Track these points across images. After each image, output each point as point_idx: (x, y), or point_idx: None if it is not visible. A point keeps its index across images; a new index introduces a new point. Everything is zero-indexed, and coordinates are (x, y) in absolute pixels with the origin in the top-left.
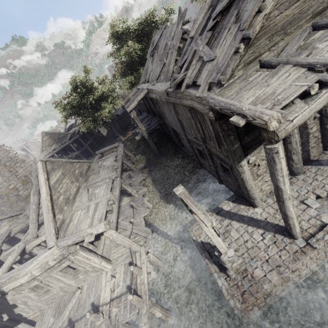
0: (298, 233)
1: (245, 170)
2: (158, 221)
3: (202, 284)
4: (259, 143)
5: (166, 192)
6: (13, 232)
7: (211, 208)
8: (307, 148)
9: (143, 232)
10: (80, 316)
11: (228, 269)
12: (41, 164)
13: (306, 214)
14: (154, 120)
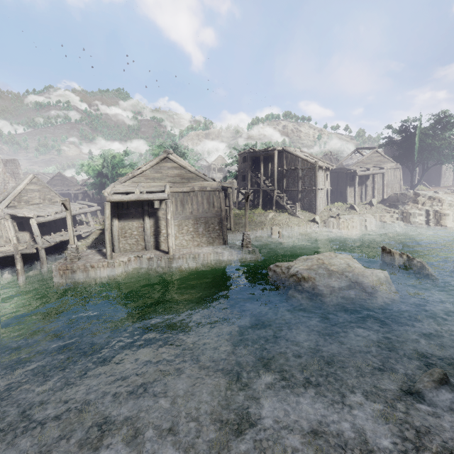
0: (108, 255)
1: (114, 225)
2: None
3: None
4: (129, 218)
5: (94, 245)
6: None
7: None
8: (159, 240)
9: (52, 241)
10: None
11: (68, 254)
12: (32, 176)
13: (124, 257)
14: None
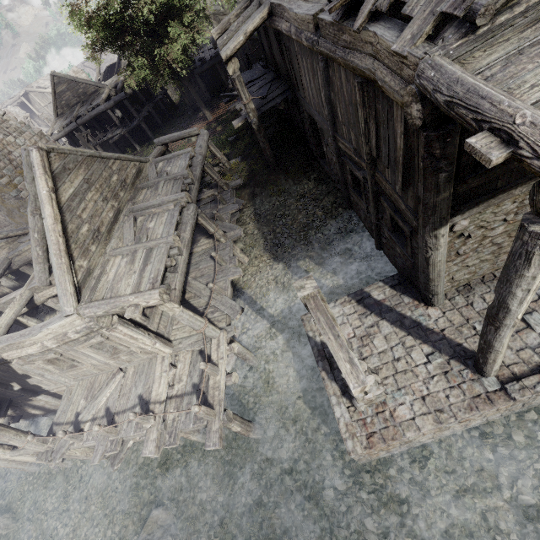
0: (494, 371)
1: (441, 246)
2: (254, 287)
3: (308, 397)
4: (491, 193)
5: (276, 242)
6: (16, 264)
7: (349, 285)
8: None
9: (227, 308)
10: (122, 409)
11: (357, 400)
12: (38, 156)
13: (519, 339)
14: (276, 88)
